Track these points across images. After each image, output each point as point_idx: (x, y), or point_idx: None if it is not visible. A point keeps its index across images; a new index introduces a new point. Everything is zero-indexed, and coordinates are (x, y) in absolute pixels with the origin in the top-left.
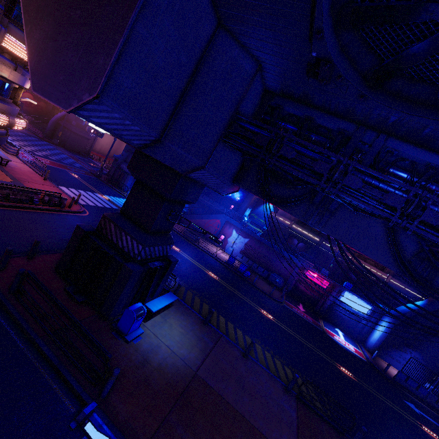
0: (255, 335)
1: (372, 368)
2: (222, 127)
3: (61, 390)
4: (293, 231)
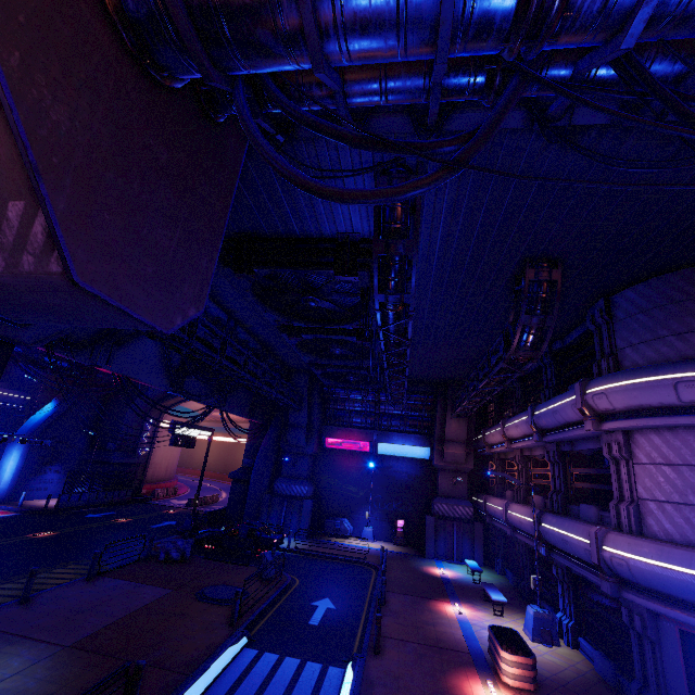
0: None
1: (34, 514)
2: None
3: None
4: None
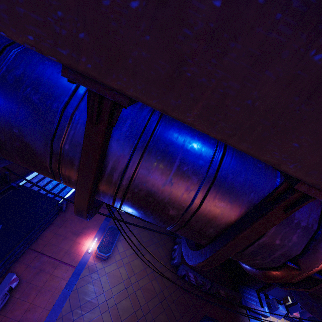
0: None
1: None
2: None
3: (2, 196)
4: None
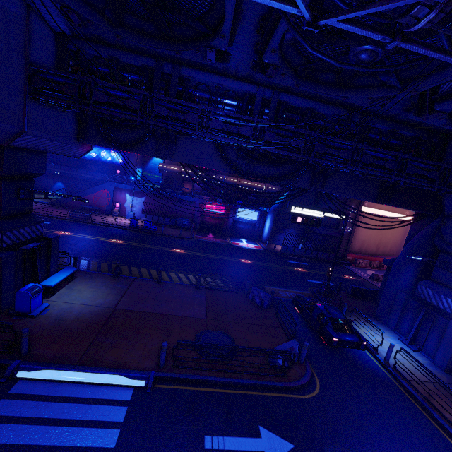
0: (168, 267)
1: (267, 252)
2: (21, 83)
3: None
4: (184, 175)
